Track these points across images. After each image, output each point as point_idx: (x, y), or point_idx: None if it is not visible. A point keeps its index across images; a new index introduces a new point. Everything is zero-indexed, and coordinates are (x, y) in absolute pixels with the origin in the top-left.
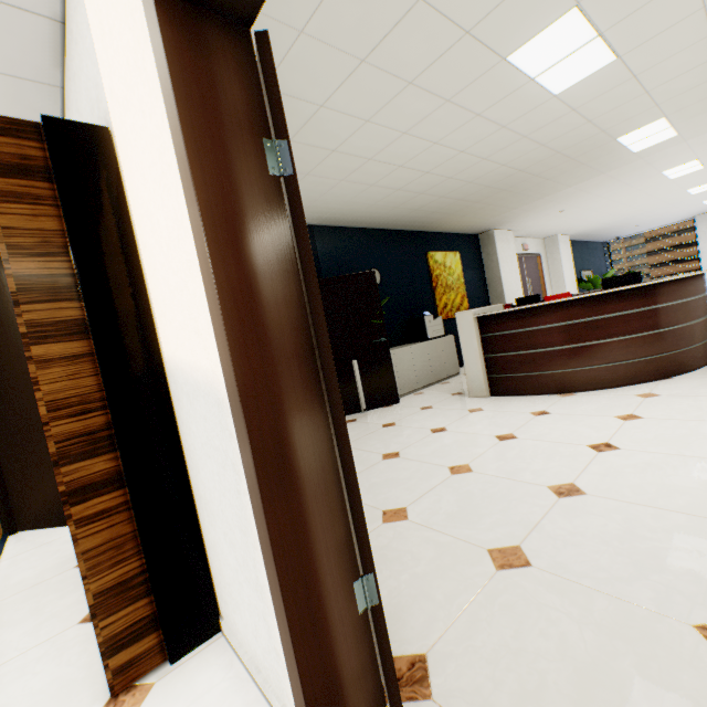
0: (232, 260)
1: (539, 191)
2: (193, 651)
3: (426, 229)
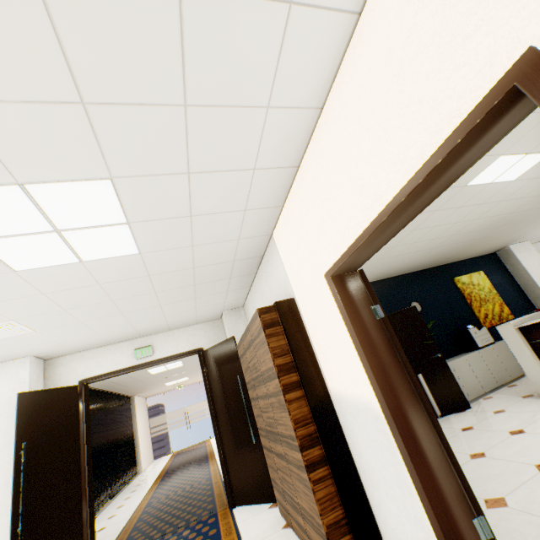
0: (373, 357)
1: (537, 215)
2: None
3: (446, 262)
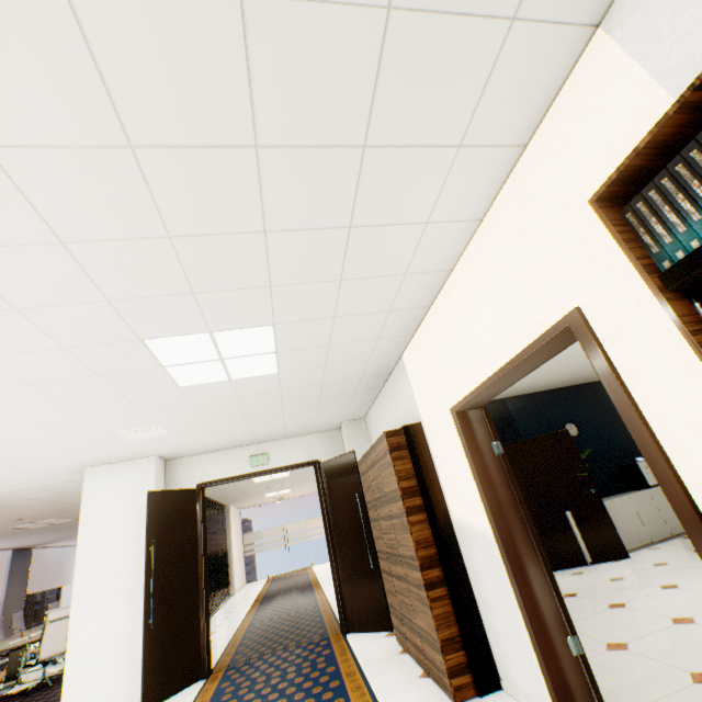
0: (489, 490)
1: None
2: (489, 694)
3: None
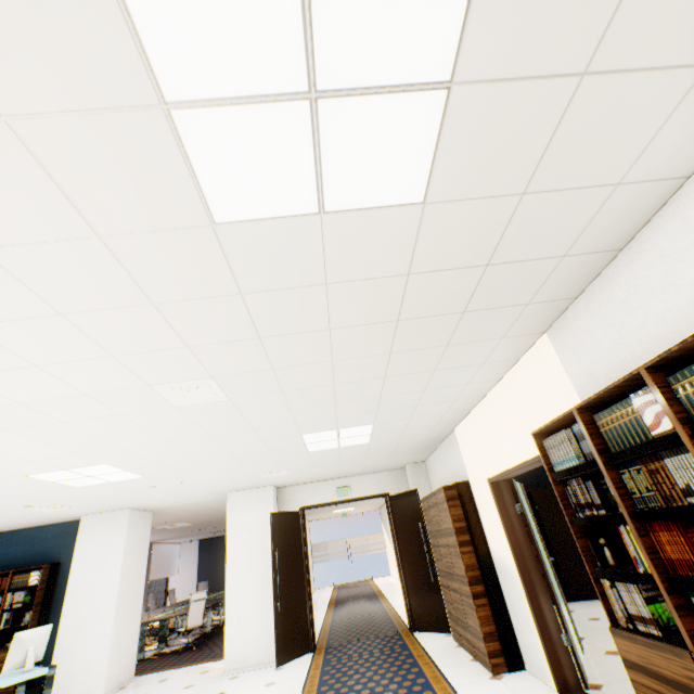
0: (512, 536)
1: None
2: (516, 671)
3: None
